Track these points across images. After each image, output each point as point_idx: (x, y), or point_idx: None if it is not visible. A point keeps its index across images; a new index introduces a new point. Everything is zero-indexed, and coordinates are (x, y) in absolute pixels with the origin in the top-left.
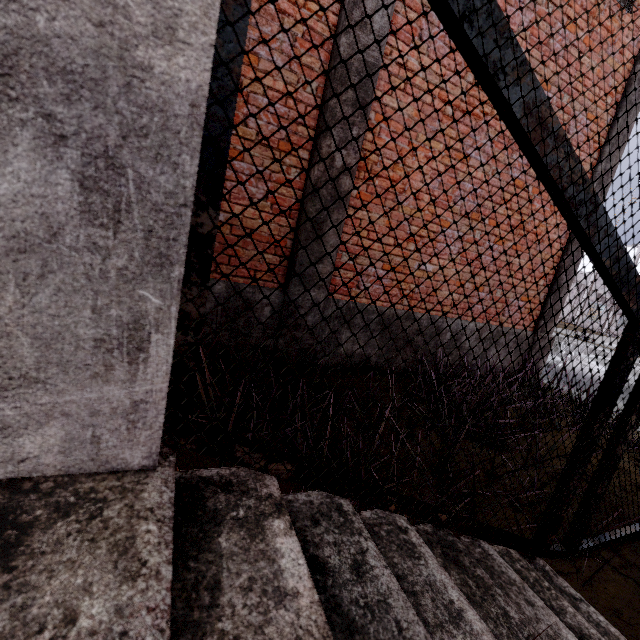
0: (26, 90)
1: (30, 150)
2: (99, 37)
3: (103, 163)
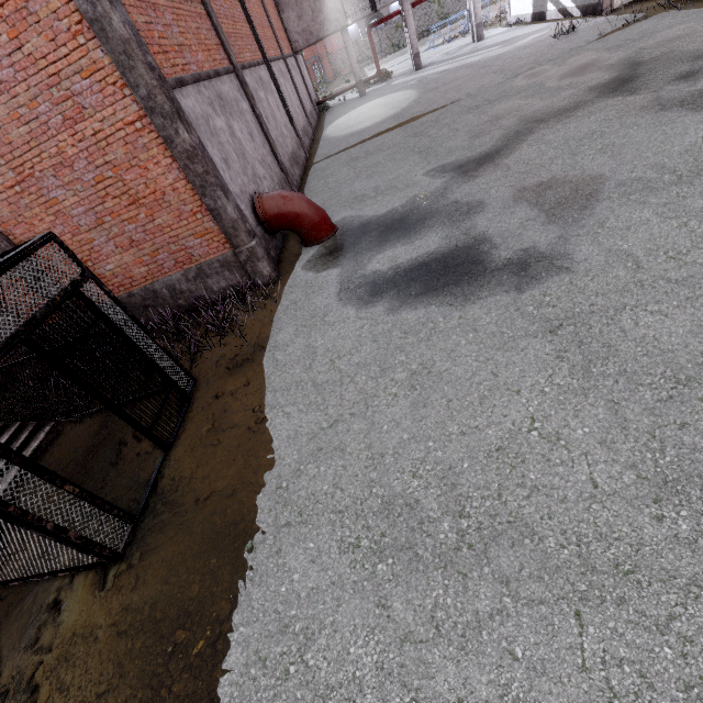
0: None
1: None
2: None
3: None
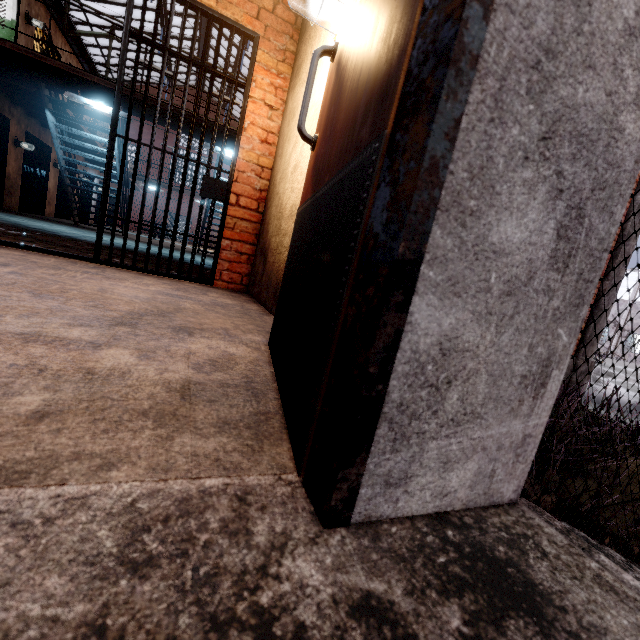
0: (554, 151)
1: (540, 203)
2: (605, 105)
3: (574, 213)
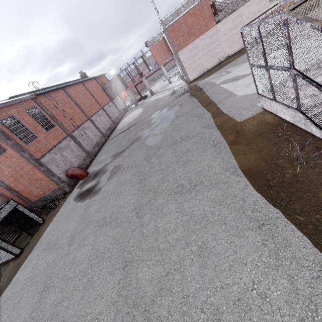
0: None
1: None
2: None
3: None
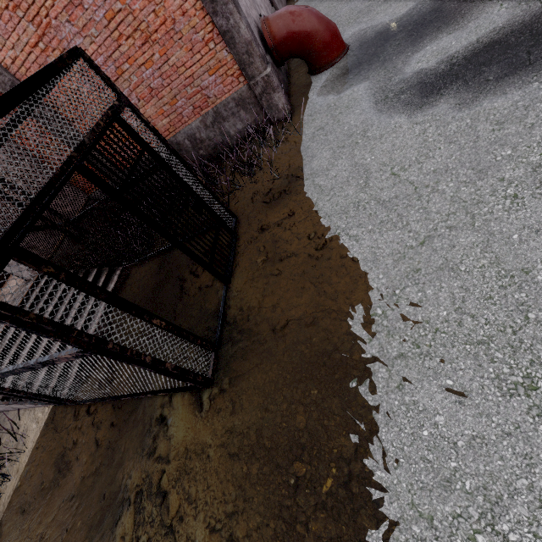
0: None
1: None
2: None
3: None
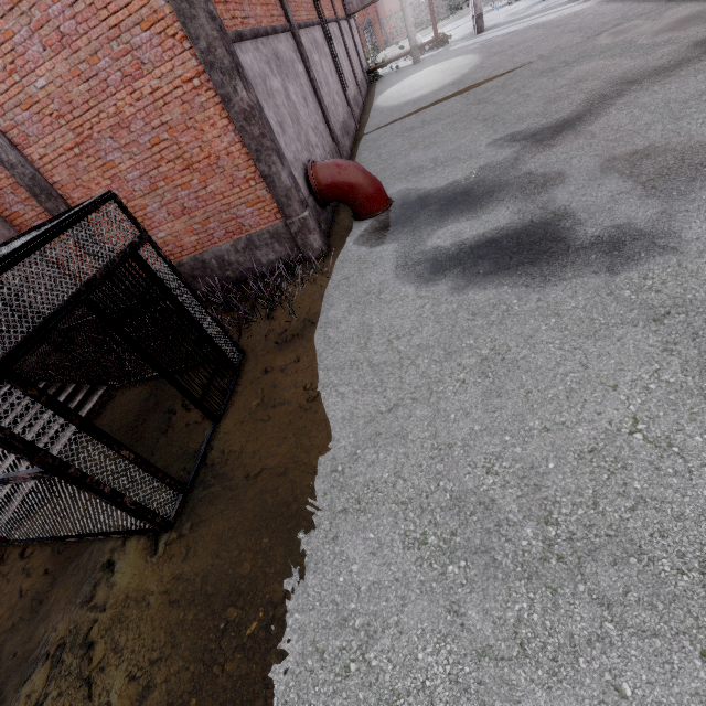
0: None
1: None
2: None
3: None
